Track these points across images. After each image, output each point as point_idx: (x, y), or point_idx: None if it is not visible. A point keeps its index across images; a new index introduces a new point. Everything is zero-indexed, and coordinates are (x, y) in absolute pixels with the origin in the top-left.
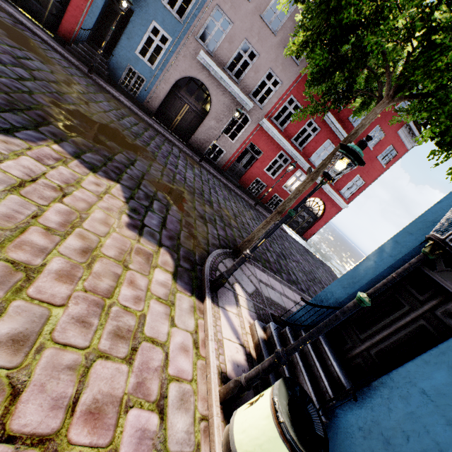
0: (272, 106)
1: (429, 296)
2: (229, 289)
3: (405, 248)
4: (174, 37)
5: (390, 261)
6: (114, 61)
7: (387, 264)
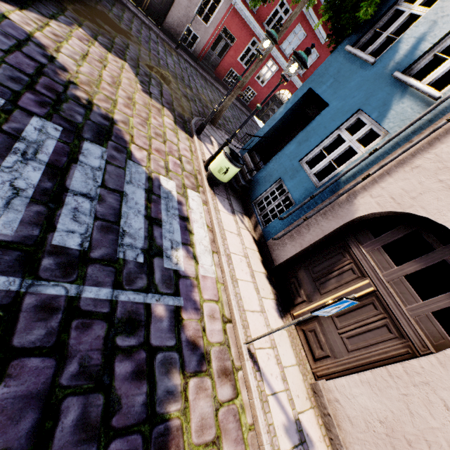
0: None
1: (304, 122)
2: (207, 138)
3: (297, 98)
4: None
5: (290, 106)
6: None
7: (288, 108)
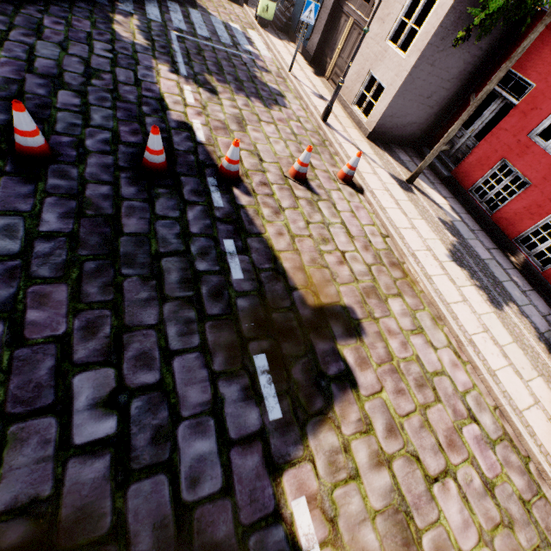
0: None
1: None
2: (254, 6)
3: None
4: None
5: None
6: None
7: None
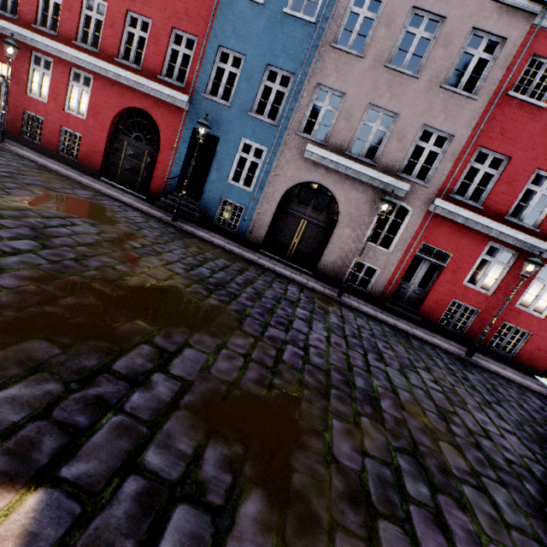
0: (446, 175)
1: None
2: None
3: None
4: (269, 145)
5: None
6: (205, 199)
7: None
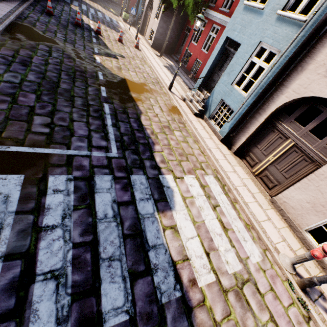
0: None
1: None
2: None
3: None
4: None
5: None
6: None
7: None
